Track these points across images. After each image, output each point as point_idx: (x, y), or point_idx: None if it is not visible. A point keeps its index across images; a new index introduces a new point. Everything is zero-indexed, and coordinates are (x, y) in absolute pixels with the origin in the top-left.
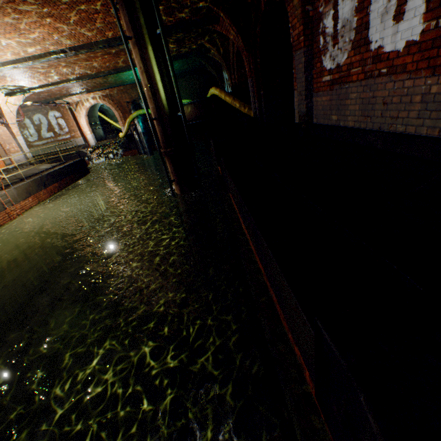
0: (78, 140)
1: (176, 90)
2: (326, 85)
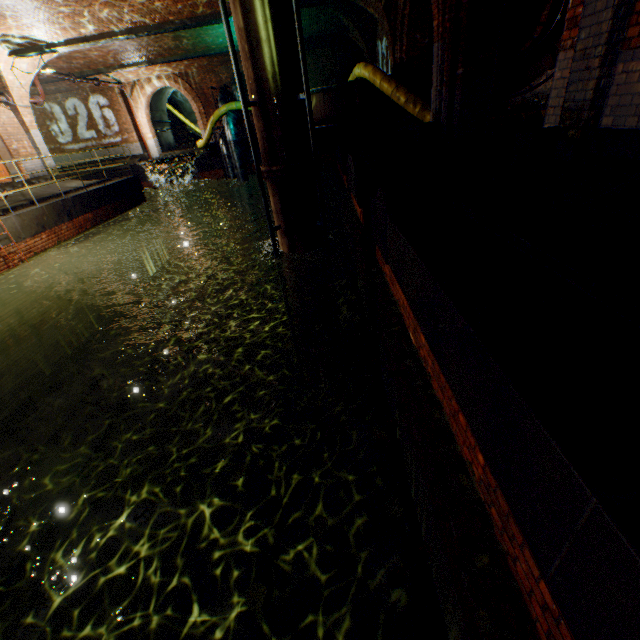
0: (134, 148)
1: (301, 44)
2: None
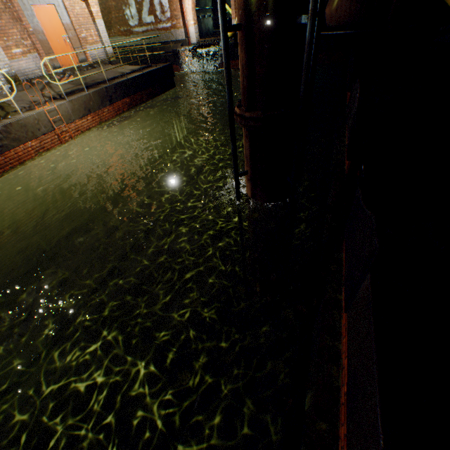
0: (179, 33)
1: None
2: None
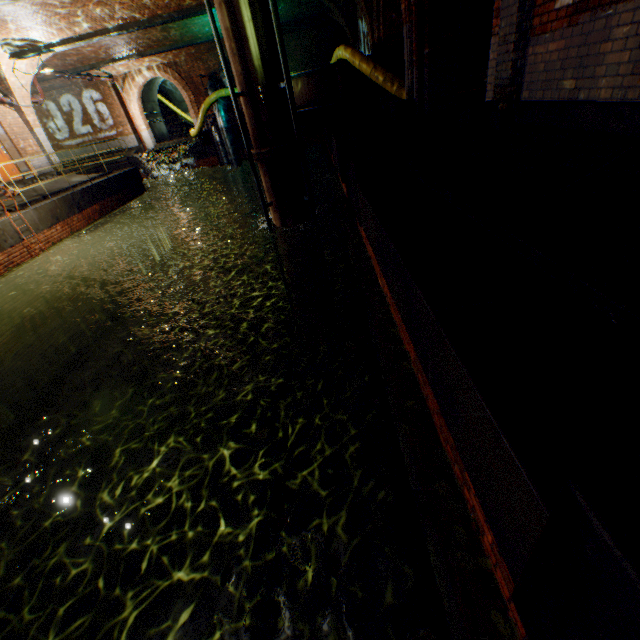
0: (129, 140)
1: (279, 39)
2: (563, 15)
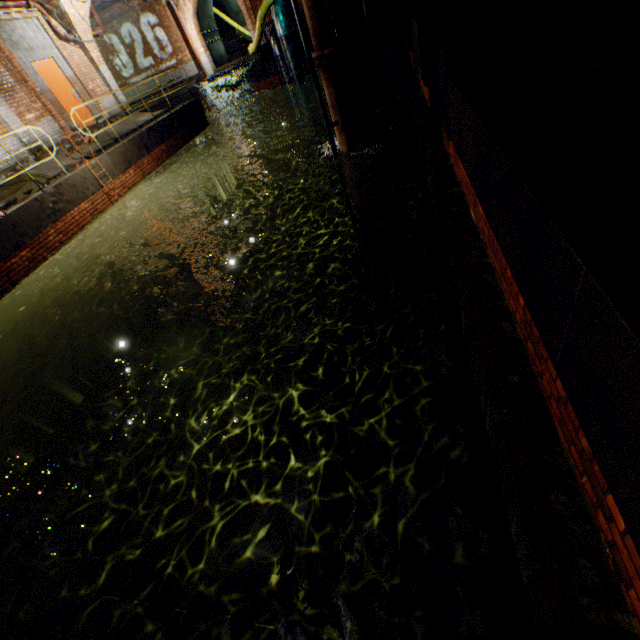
0: (189, 69)
1: None
2: None
